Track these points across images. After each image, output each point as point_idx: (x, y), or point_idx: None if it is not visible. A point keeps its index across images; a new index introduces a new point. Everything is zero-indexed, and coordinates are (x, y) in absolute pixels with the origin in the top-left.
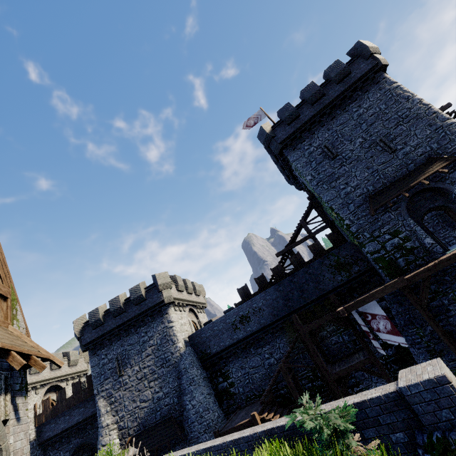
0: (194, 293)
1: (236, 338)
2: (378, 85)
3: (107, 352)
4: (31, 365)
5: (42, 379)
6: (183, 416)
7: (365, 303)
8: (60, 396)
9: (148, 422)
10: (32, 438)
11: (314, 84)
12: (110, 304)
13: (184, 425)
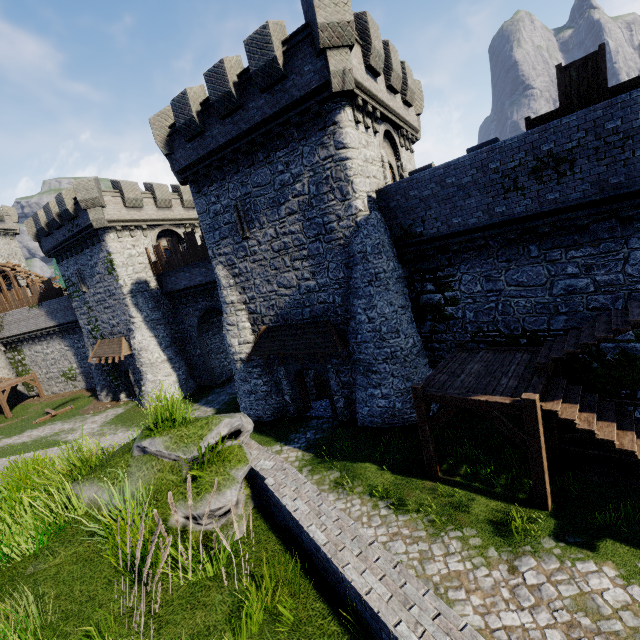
0: (399, 96)
1: (501, 214)
2: None
3: (218, 192)
4: None
5: (147, 218)
6: (348, 326)
7: None
8: (172, 246)
9: (291, 317)
10: (153, 286)
11: None
12: (208, 83)
13: (349, 339)
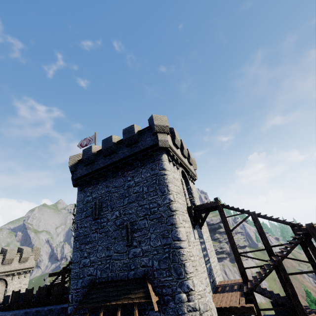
0: (18, 260)
1: None
2: (153, 164)
3: None
4: None
5: None
6: None
7: None
8: None
9: None
10: None
11: (111, 139)
12: None
13: None
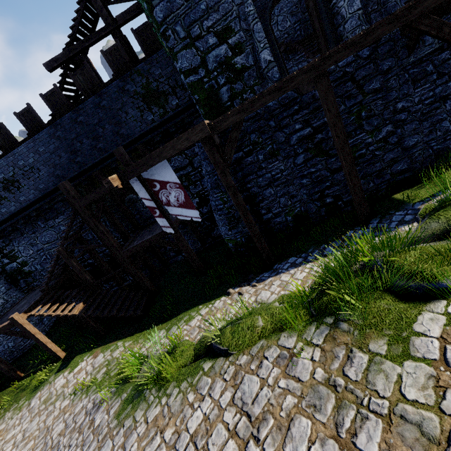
0: None
1: (6, 213)
2: None
3: None
4: None
5: None
6: None
7: (149, 166)
8: None
9: None
10: None
11: None
12: None
13: None
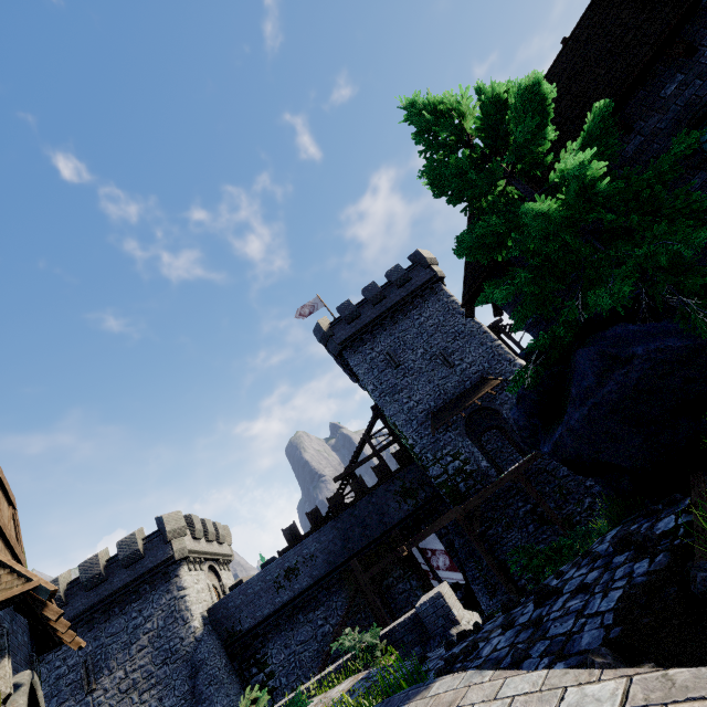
0: (215, 541)
1: (279, 602)
2: (437, 295)
3: (66, 654)
4: (65, 642)
5: None
6: None
7: (425, 537)
8: None
9: None
10: None
11: (376, 285)
12: (82, 570)
13: None
